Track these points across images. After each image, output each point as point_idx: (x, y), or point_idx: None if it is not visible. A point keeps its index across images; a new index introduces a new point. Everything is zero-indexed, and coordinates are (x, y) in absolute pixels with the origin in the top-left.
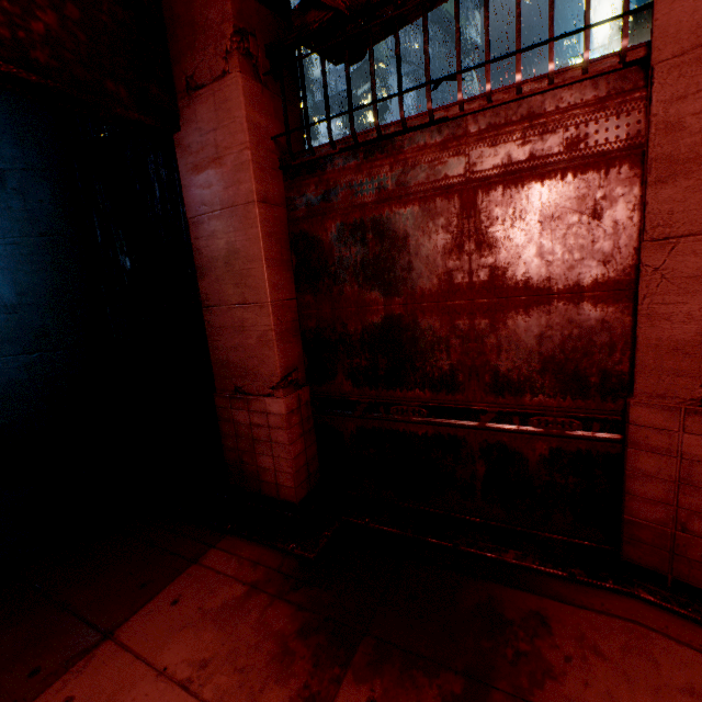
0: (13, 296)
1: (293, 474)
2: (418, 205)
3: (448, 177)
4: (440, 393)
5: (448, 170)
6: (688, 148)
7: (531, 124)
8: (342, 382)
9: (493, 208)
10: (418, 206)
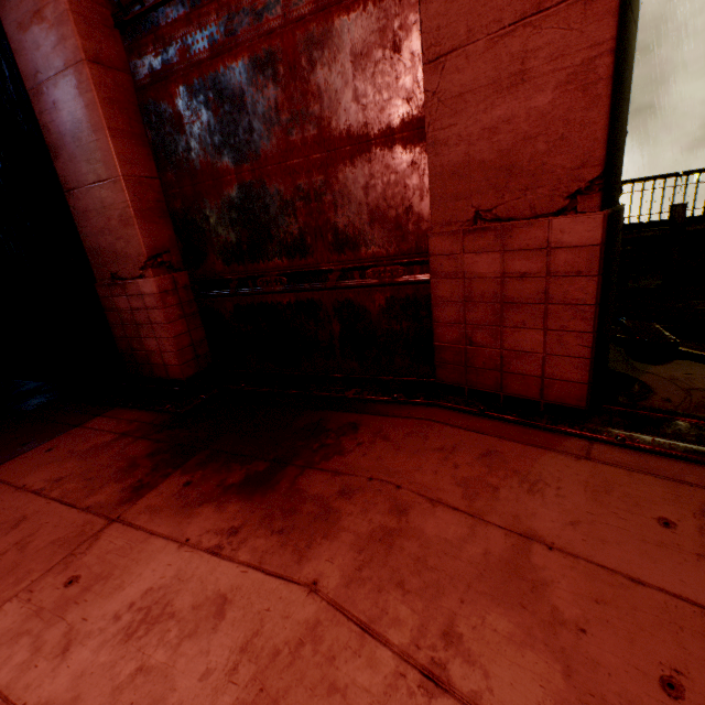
0: None
1: (176, 352)
2: (247, 57)
3: (269, 20)
4: (295, 259)
5: (268, 12)
6: None
7: None
8: (214, 262)
9: (311, 52)
10: (248, 58)
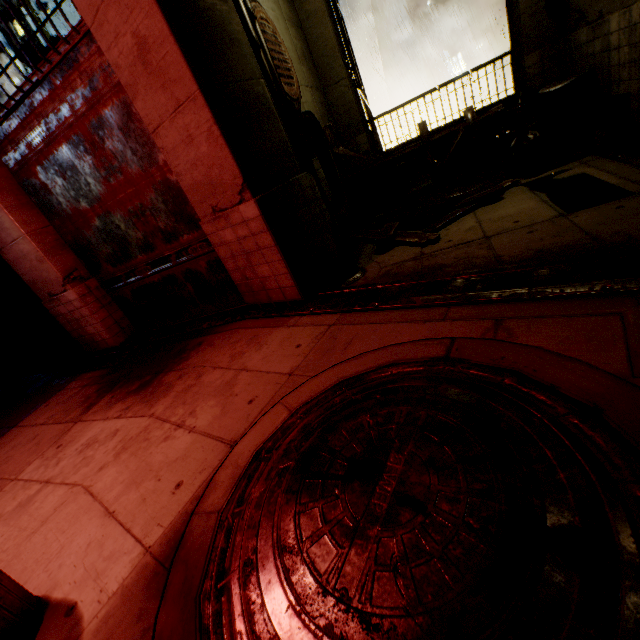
0: None
1: (106, 330)
2: (66, 142)
3: (67, 118)
4: (149, 253)
5: (64, 114)
6: (129, 78)
7: (80, 72)
8: (107, 267)
9: (98, 132)
10: (66, 143)
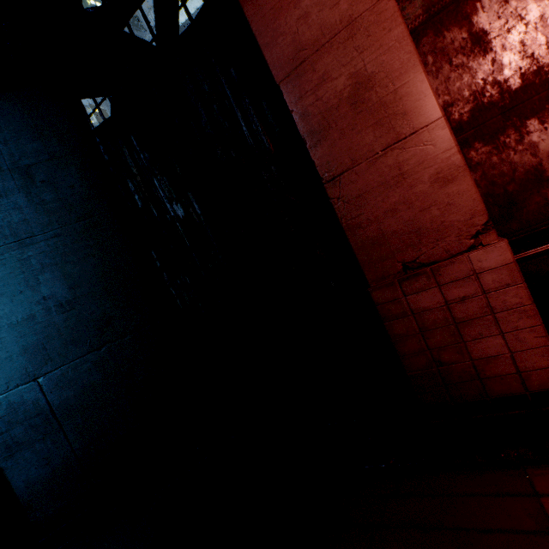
0: (66, 292)
1: (548, 345)
2: None
3: None
4: None
5: None
6: None
7: None
8: (547, 202)
9: None
10: None
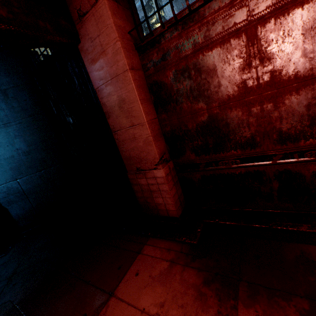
0: (26, 147)
1: (174, 204)
2: (219, 47)
3: (236, 24)
4: (246, 150)
5: (235, 19)
6: None
7: None
8: (189, 155)
9: (268, 35)
10: (219, 47)
